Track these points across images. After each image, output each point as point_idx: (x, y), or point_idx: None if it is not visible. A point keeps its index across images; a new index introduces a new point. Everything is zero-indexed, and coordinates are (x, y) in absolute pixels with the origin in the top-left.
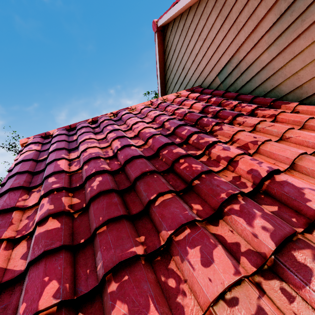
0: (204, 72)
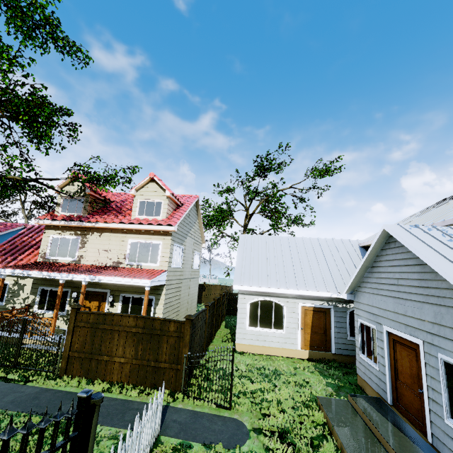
0: None
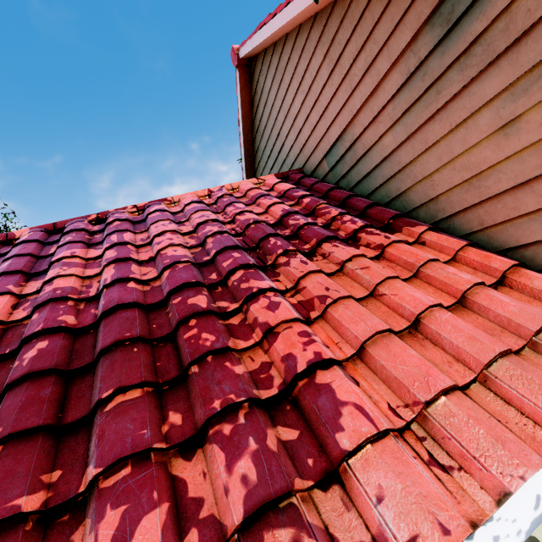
0: (306, 147)
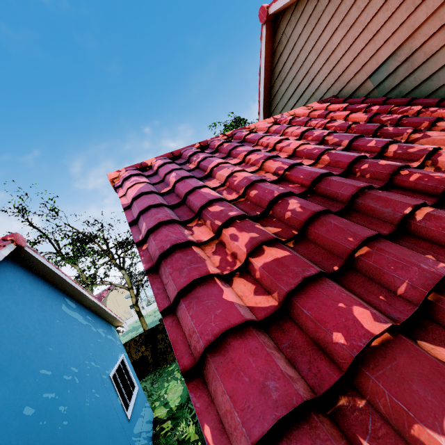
0: (344, 74)
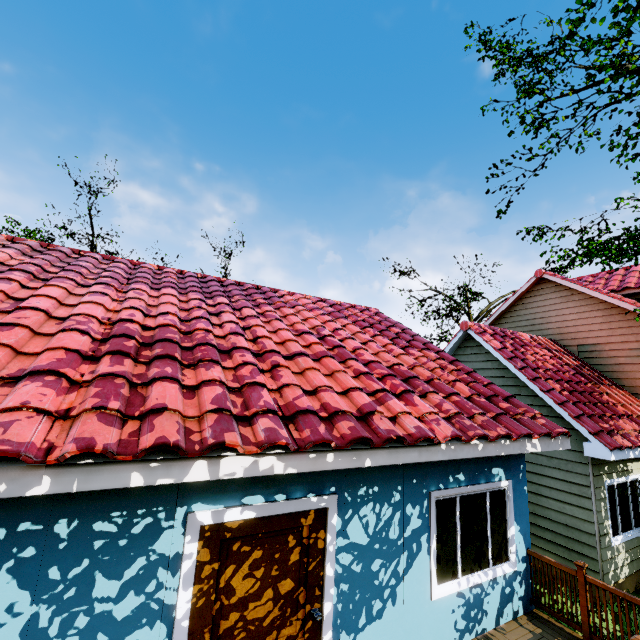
0: (566, 334)
